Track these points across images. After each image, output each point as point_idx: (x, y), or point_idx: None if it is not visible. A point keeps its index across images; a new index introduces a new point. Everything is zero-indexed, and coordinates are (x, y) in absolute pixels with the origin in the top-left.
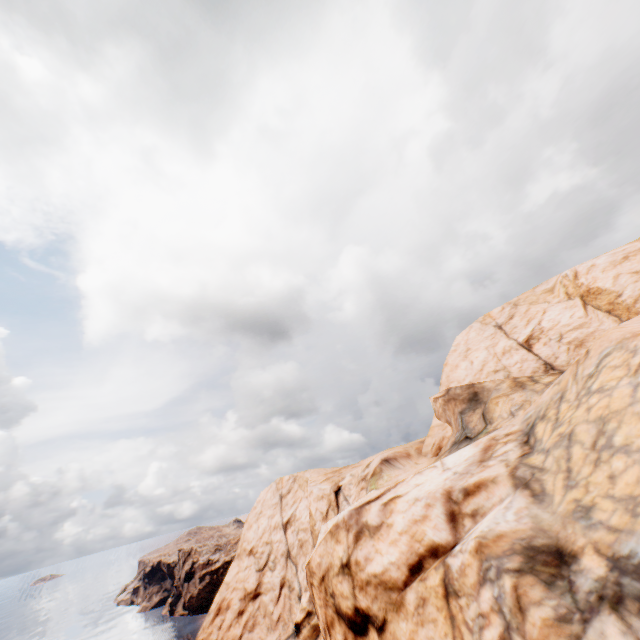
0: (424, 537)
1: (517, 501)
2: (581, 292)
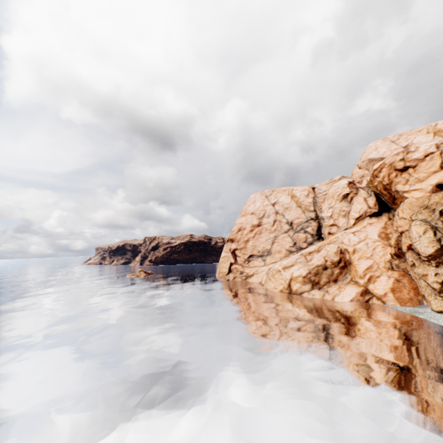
0: (428, 151)
1: None
2: (435, 131)
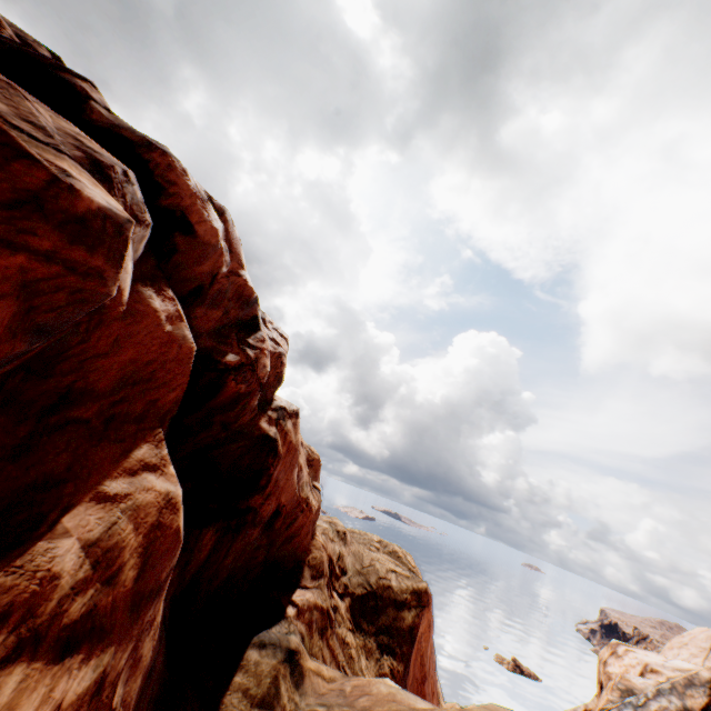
0: (628, 672)
1: (649, 680)
2: None
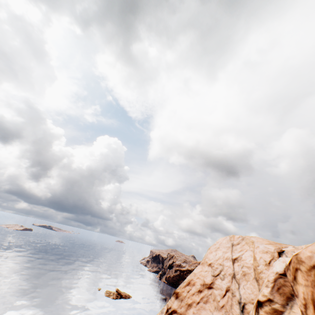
0: None
1: None
2: None
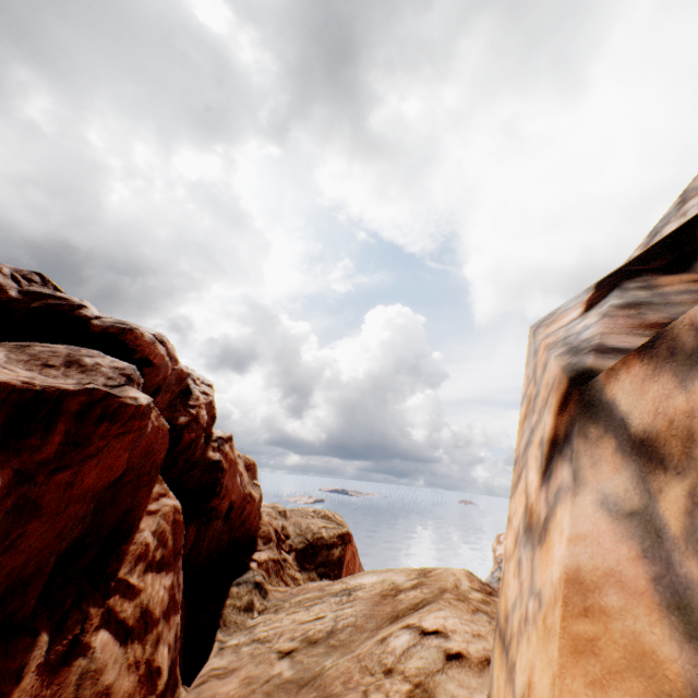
0: None
1: None
2: None
